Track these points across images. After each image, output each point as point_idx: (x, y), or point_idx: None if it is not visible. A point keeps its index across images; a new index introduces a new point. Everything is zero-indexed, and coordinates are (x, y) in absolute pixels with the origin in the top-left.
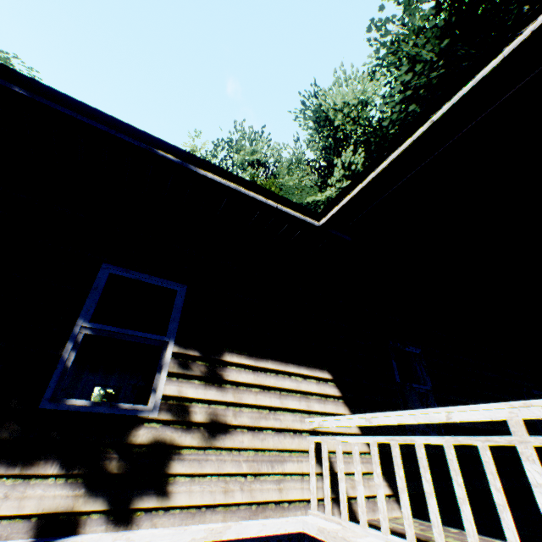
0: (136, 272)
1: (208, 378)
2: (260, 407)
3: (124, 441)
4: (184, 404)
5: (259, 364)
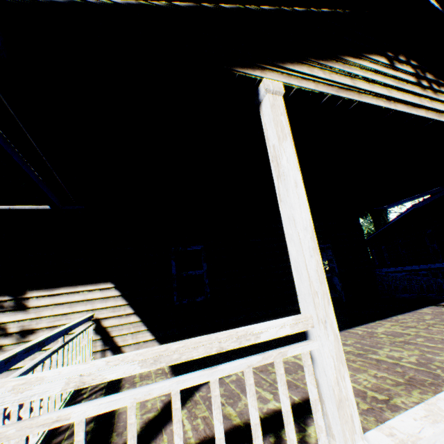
0: None
1: (17, 309)
2: (56, 315)
3: None
4: (2, 326)
5: (55, 292)
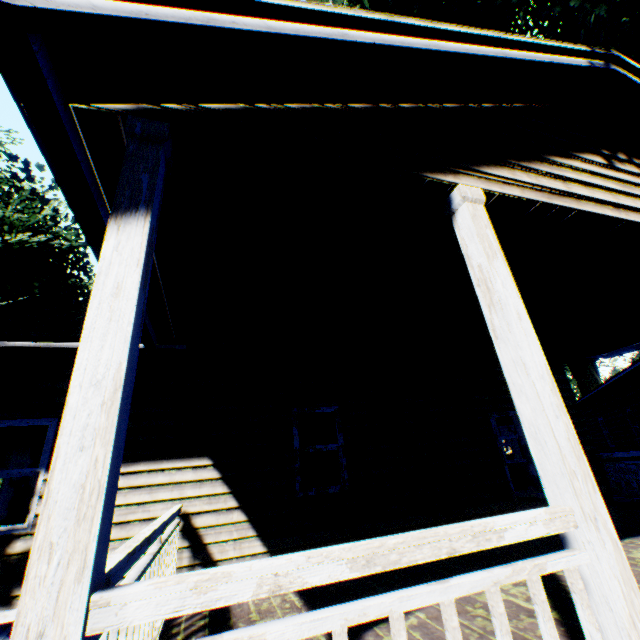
0: (9, 420)
1: None
2: (129, 505)
3: (5, 553)
4: None
5: (131, 468)
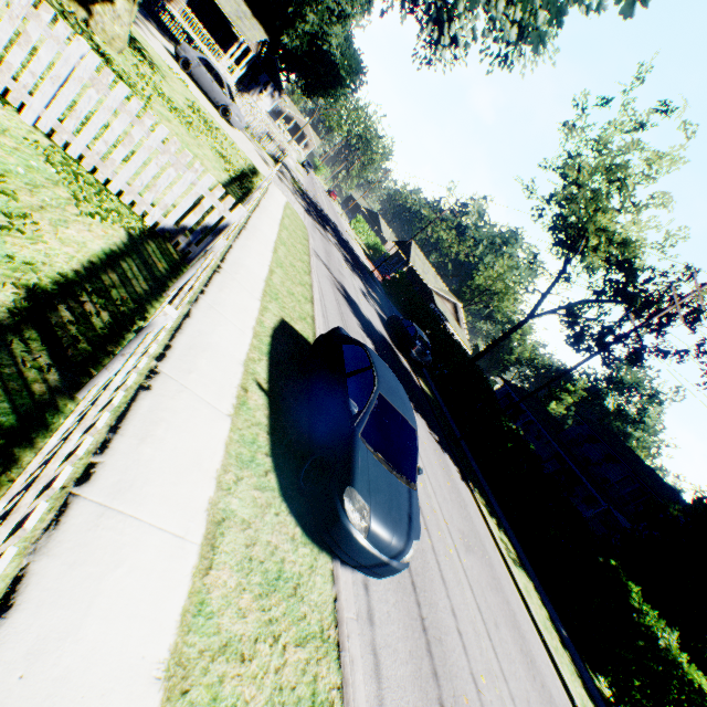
0: None
1: None
2: None
3: None
4: None
5: None
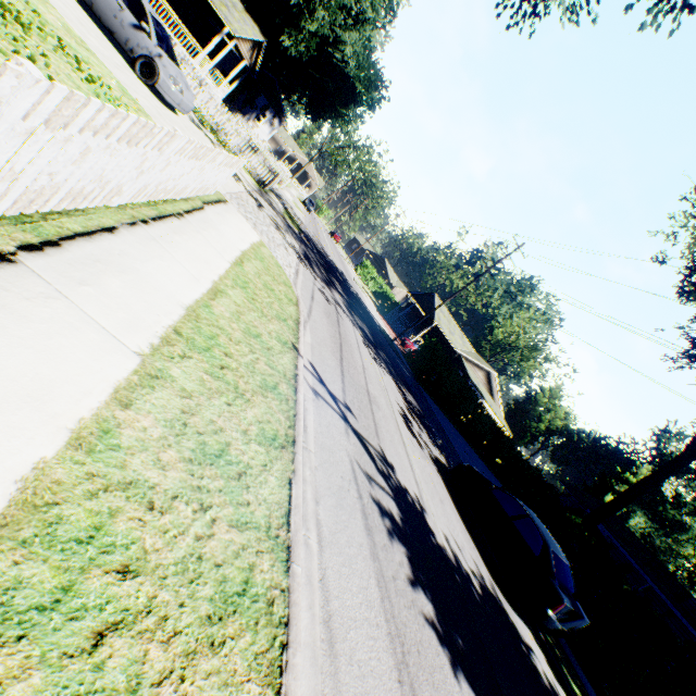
0: None
1: None
2: None
3: None
4: None
5: None
